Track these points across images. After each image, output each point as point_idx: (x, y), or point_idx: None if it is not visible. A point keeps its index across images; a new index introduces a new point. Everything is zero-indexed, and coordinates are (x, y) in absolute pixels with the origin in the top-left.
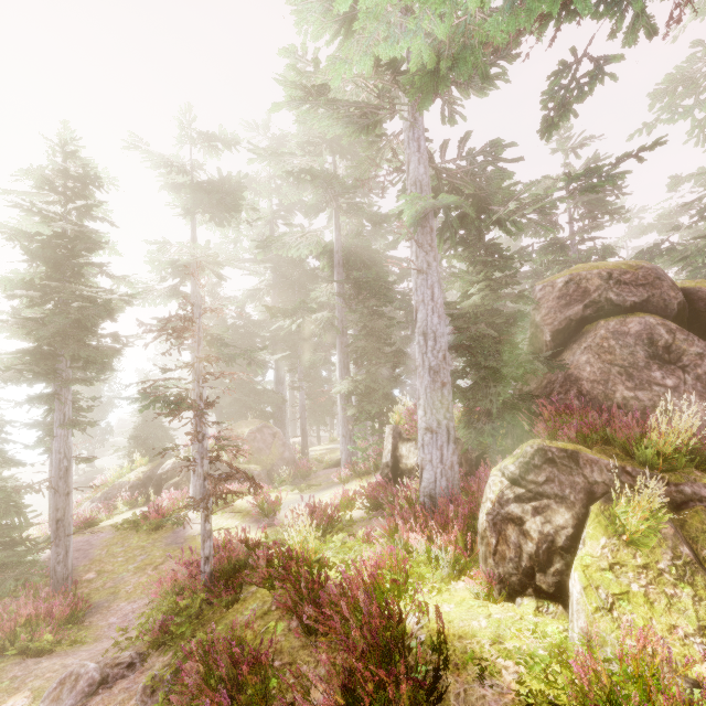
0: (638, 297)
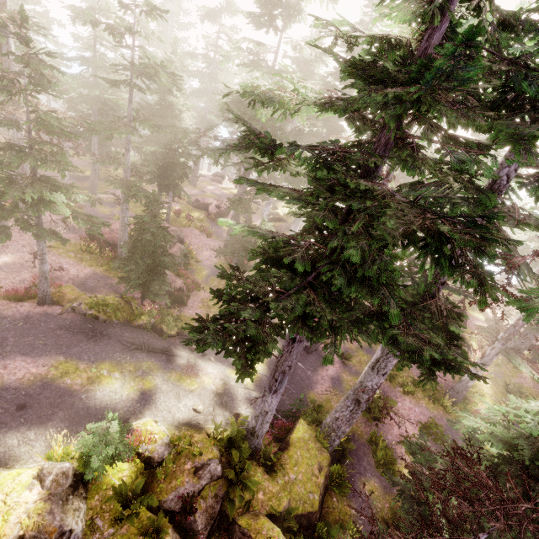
0: None
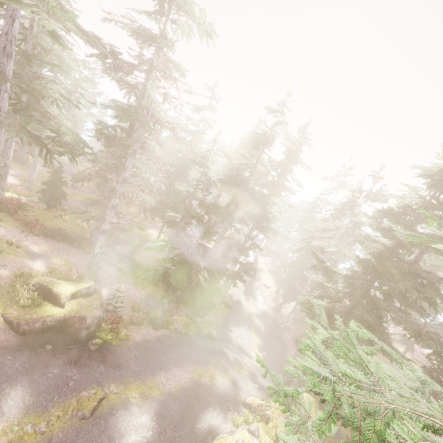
0: None
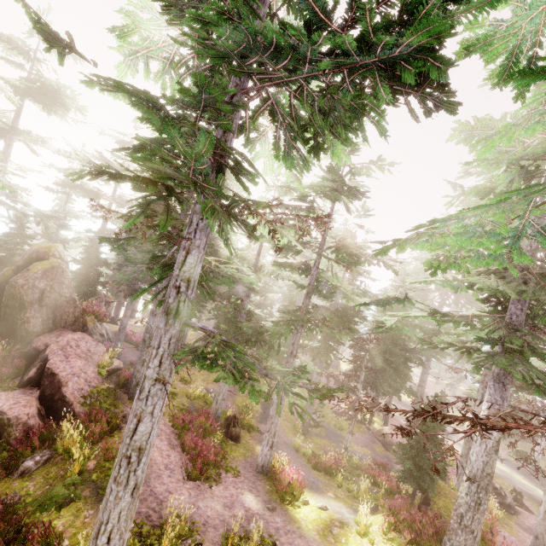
0: (17, 260)
